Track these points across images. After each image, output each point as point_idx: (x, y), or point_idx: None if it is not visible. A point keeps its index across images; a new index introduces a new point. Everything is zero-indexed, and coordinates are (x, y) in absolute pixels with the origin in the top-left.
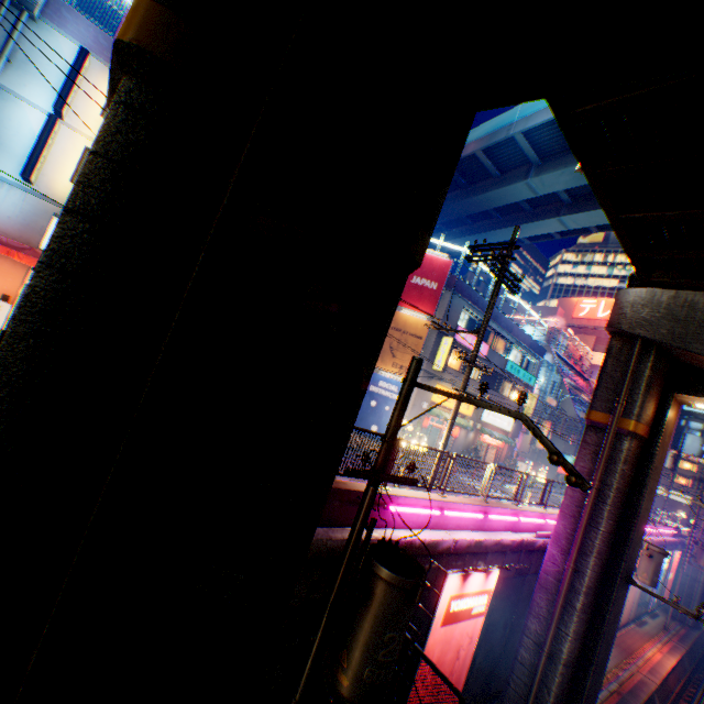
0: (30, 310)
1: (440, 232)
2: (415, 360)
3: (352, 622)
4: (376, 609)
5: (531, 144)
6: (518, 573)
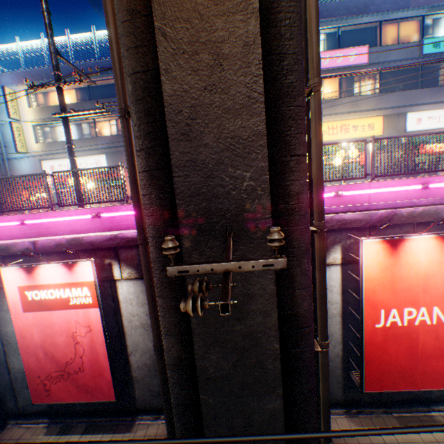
0: None
1: None
2: None
3: None
4: None
5: None
6: None
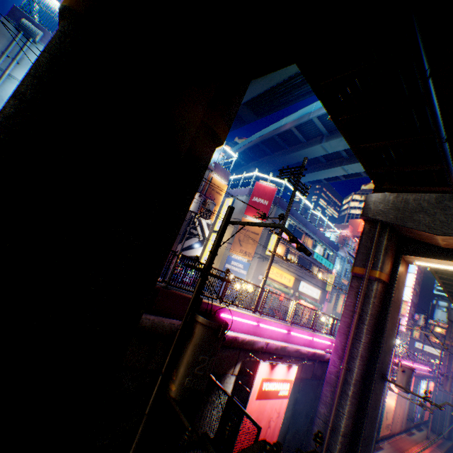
0: (1, 117)
1: (273, 176)
2: (229, 207)
3: (181, 352)
4: (195, 341)
5: (323, 124)
6: (314, 377)
